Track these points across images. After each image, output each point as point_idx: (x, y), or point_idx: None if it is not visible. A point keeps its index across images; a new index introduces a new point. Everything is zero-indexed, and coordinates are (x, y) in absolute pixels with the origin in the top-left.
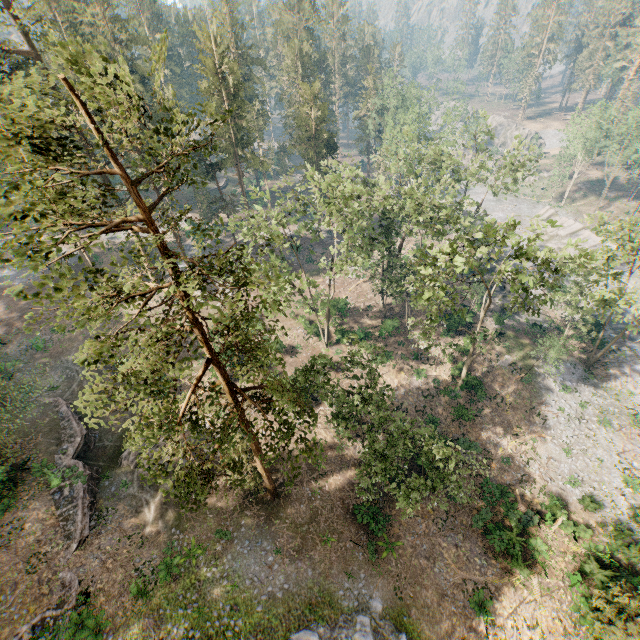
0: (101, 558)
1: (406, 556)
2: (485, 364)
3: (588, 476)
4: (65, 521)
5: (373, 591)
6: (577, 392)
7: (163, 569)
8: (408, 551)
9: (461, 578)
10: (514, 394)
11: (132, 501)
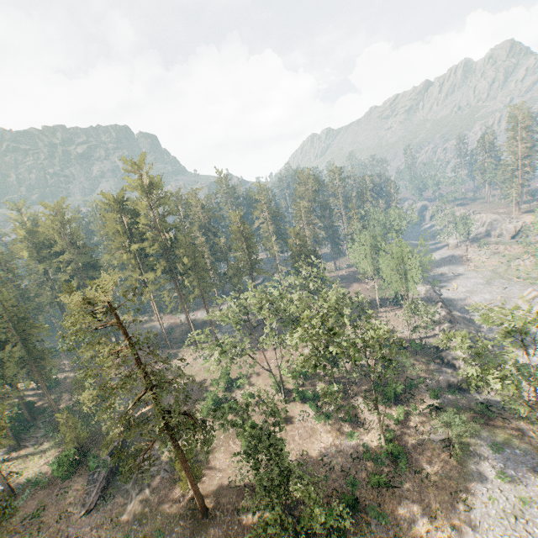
0: (92, 526)
1: None
2: (416, 436)
3: None
4: (87, 494)
5: None
6: (518, 483)
7: None
8: None
9: None
10: (441, 472)
11: (125, 494)
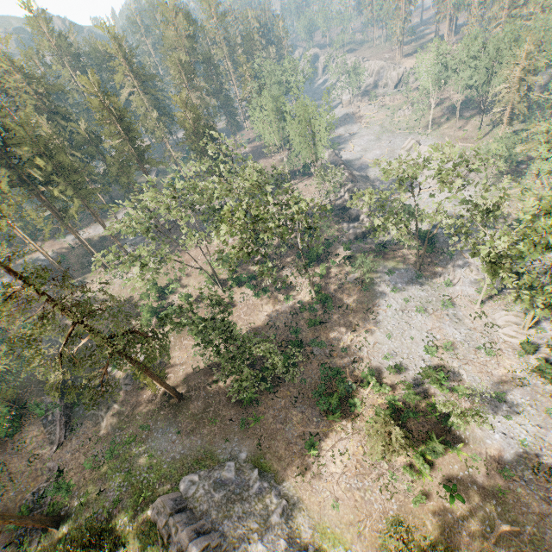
0: (72, 452)
1: (268, 424)
2: (337, 282)
3: (401, 351)
4: (50, 434)
5: (242, 448)
6: (404, 291)
7: (108, 453)
8: (270, 420)
9: (302, 432)
10: (356, 301)
11: (93, 417)
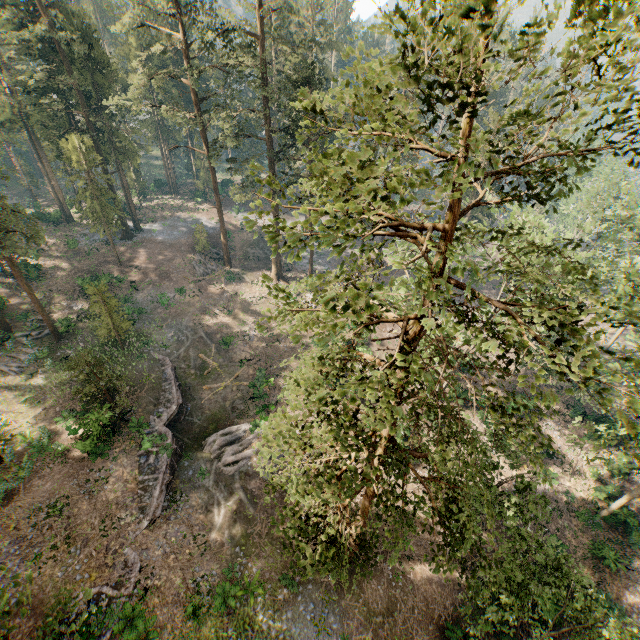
0: (165, 549)
1: None
2: None
3: None
4: (143, 491)
5: None
6: None
7: (220, 594)
8: None
9: None
10: None
11: (205, 494)
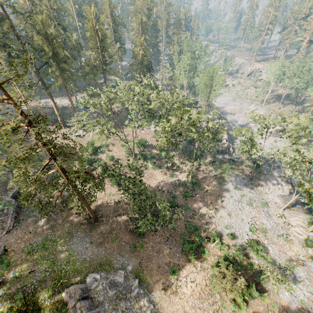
0: (16, 238)
1: (148, 250)
2: (203, 174)
3: (235, 225)
4: (3, 222)
5: (130, 262)
6: (241, 190)
7: (41, 245)
8: (149, 248)
9: (169, 261)
10: (213, 188)
11: (34, 218)
